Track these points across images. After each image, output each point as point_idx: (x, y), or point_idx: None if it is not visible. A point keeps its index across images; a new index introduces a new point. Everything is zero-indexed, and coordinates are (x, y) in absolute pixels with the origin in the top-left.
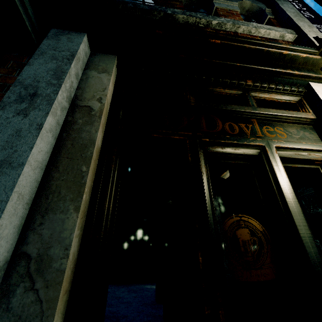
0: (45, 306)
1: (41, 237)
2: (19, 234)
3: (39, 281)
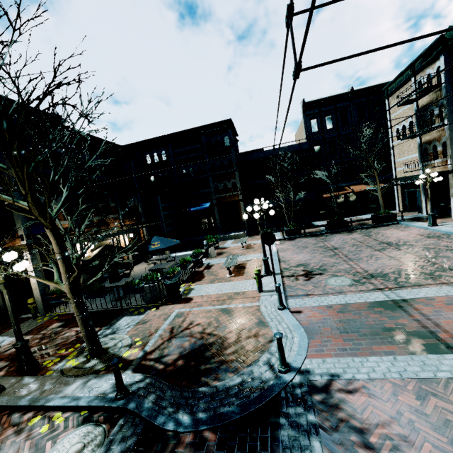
0: None
1: None
2: None
3: None
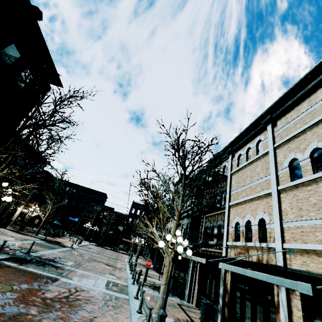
0: None
1: None
2: None
3: None
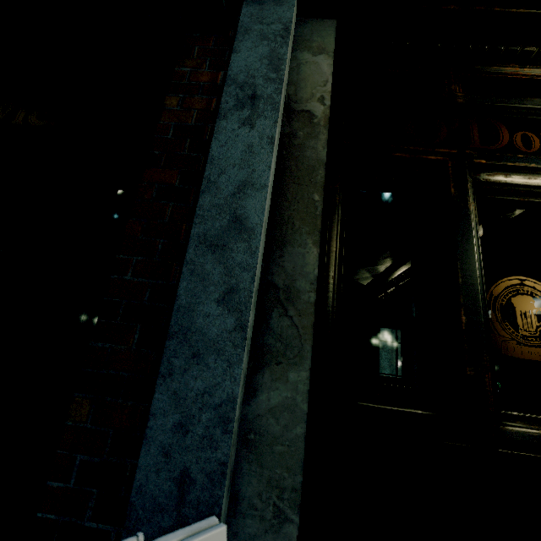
0: (301, 331)
1: (284, 269)
2: (262, 264)
3: (291, 309)
